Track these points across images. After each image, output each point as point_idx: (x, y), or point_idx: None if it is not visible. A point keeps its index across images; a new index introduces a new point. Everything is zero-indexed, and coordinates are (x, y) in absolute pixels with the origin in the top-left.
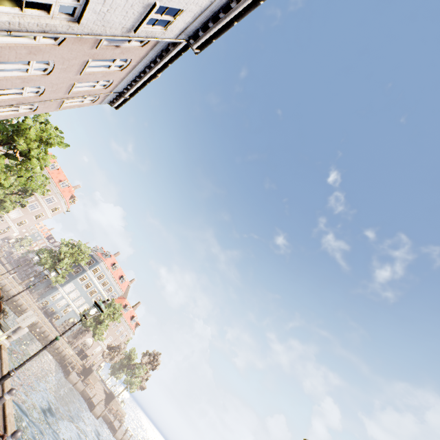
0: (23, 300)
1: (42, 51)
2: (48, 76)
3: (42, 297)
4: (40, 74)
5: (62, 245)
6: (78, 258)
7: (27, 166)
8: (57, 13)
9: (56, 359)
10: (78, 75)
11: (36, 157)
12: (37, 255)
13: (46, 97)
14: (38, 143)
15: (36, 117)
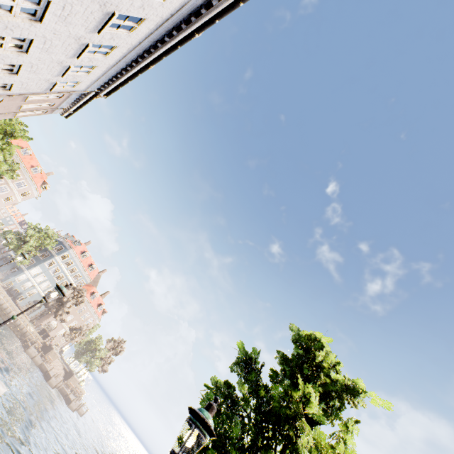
0: None
1: None
2: None
3: (7, 278)
4: None
5: (29, 228)
6: (44, 242)
7: None
8: None
9: (17, 335)
10: (23, 101)
11: None
12: None
13: (1, 112)
14: (2, 135)
15: None
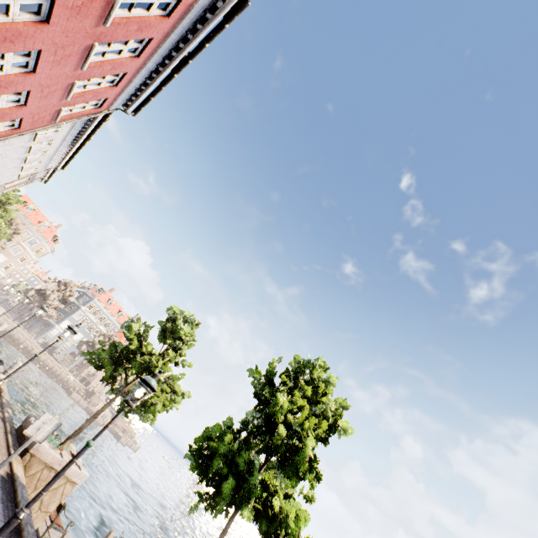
0: (20, 334)
1: None
2: None
3: (40, 334)
4: None
5: (48, 283)
6: (66, 294)
7: None
8: None
9: (59, 384)
10: (5, 184)
11: None
12: (13, 287)
13: None
14: None
15: None
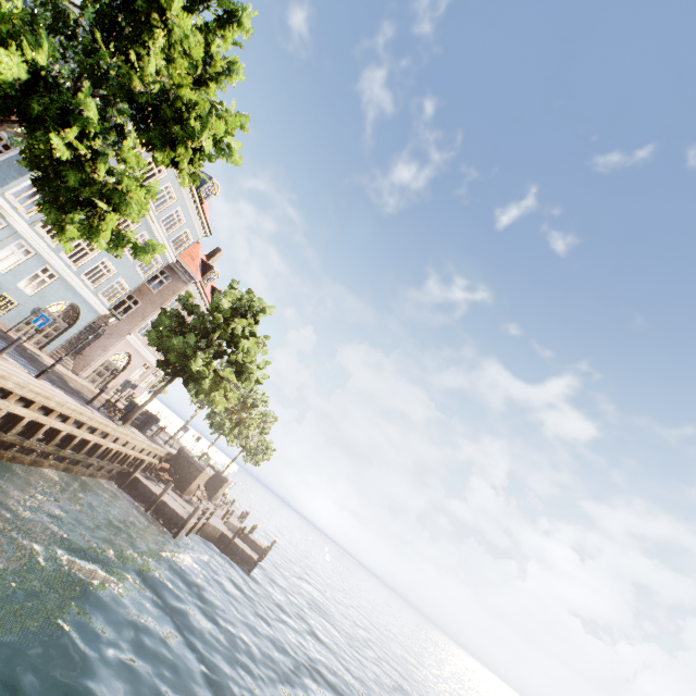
0: None
1: None
2: None
3: None
4: None
5: None
6: None
7: None
8: None
9: (101, 476)
10: None
11: None
12: None
13: None
14: None
15: None
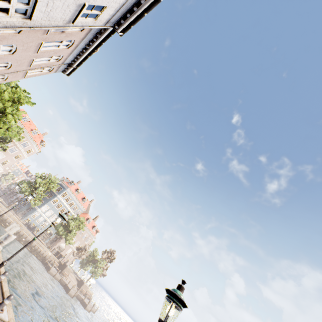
0: (11, 218)
1: (6, 38)
2: (13, 55)
3: (25, 216)
4: (7, 54)
5: (37, 177)
6: (49, 186)
7: (4, 120)
8: (14, 13)
9: (39, 259)
10: (35, 53)
11: (10, 113)
12: (18, 185)
13: (13, 69)
14: (11, 102)
15: (8, 83)
